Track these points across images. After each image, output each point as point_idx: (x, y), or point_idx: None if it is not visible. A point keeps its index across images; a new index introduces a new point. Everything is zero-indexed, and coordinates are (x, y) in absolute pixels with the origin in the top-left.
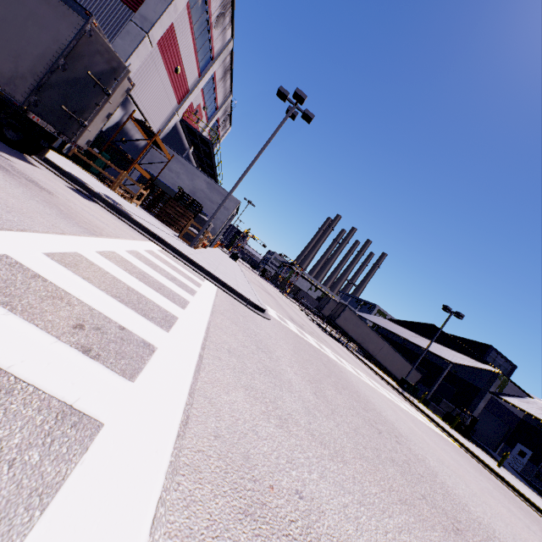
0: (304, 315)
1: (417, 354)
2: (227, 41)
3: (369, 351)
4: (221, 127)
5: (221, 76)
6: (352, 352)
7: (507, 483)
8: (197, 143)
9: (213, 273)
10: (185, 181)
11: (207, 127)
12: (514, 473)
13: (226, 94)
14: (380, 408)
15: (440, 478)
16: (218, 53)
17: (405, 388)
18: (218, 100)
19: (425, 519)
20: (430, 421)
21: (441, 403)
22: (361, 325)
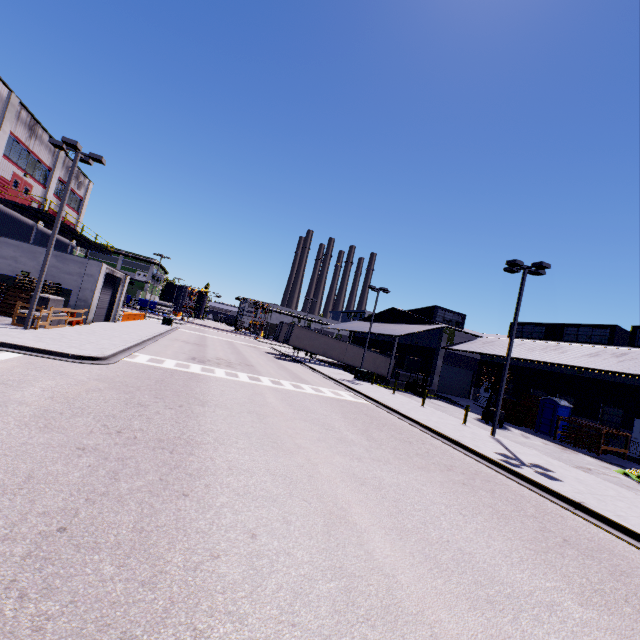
0: (263, 351)
1: (388, 342)
2: (6, 96)
3: (335, 359)
4: (75, 186)
5: (28, 134)
6: (308, 366)
7: (397, 412)
8: (37, 216)
9: (23, 344)
10: (28, 263)
11: (49, 193)
12: (474, 408)
13: (53, 150)
14: (215, 395)
15: (200, 418)
16: (2, 113)
17: (359, 377)
18: (43, 160)
19: (63, 431)
20: (355, 394)
21: (400, 376)
22: (316, 337)
